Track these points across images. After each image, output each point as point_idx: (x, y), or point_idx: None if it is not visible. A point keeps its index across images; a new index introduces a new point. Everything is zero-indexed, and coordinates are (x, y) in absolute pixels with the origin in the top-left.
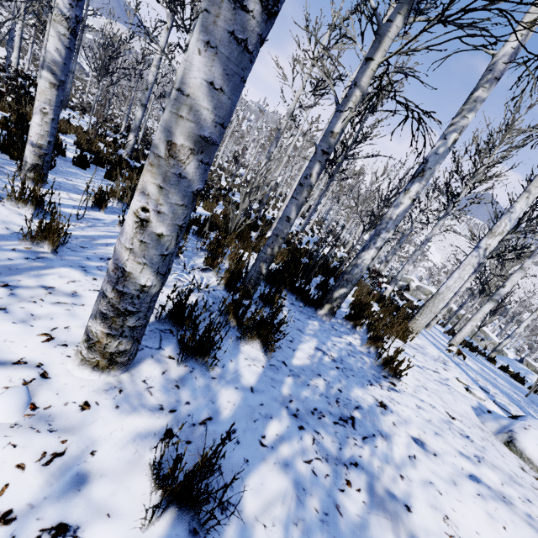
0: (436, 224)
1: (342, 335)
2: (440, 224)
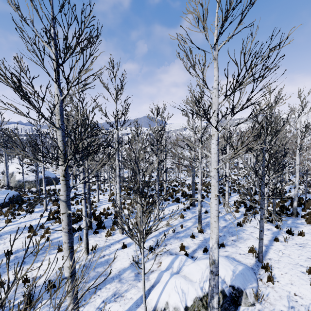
0: None
1: (299, 220)
2: None
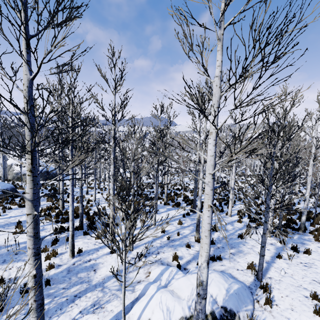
0: None
1: (307, 236)
2: None
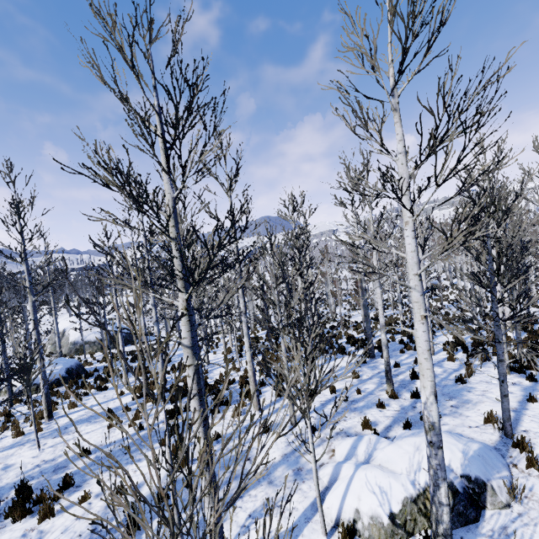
0: None
1: None
2: None
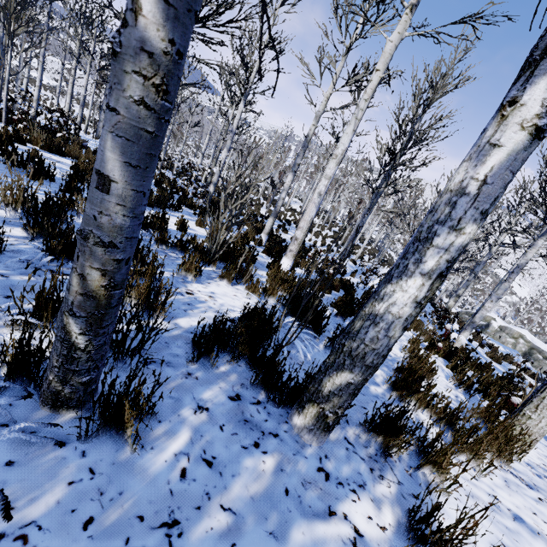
0: (531, 245)
1: (339, 501)
2: (538, 244)
